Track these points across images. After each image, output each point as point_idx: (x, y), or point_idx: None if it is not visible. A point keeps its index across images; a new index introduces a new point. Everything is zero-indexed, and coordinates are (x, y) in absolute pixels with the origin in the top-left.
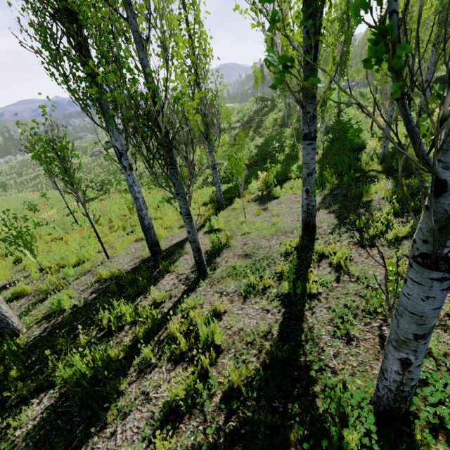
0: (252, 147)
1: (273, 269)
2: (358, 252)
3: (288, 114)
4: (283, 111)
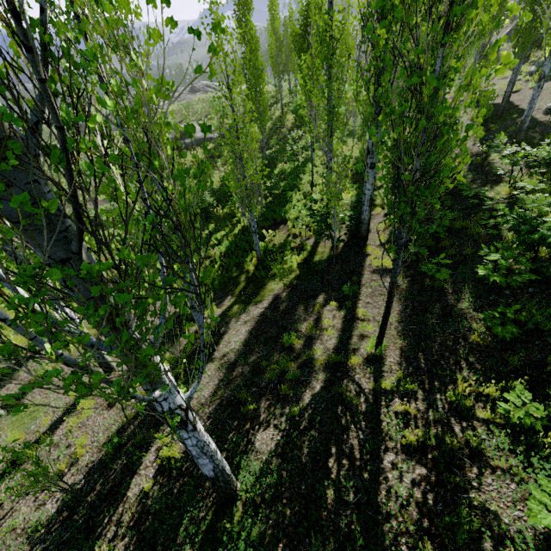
0: (215, 178)
1: (45, 419)
2: (98, 412)
3: (273, 128)
4: (273, 120)
